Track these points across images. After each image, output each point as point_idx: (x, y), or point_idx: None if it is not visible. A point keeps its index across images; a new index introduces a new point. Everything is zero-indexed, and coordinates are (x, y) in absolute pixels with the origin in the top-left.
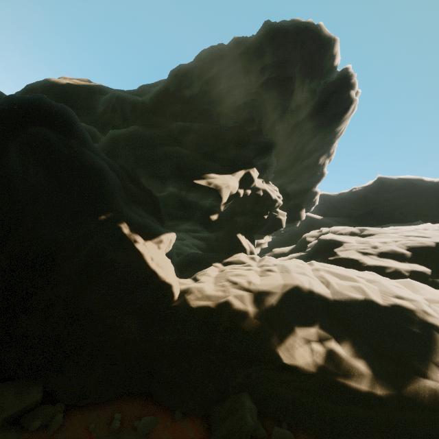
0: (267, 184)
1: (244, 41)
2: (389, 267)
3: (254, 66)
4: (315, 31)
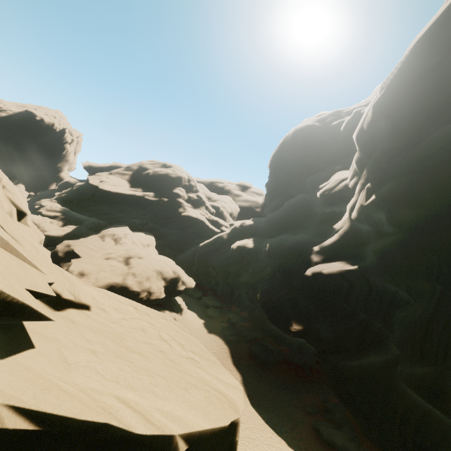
0: (18, 186)
1: (1, 130)
2: (48, 214)
3: (6, 144)
4: (40, 125)
